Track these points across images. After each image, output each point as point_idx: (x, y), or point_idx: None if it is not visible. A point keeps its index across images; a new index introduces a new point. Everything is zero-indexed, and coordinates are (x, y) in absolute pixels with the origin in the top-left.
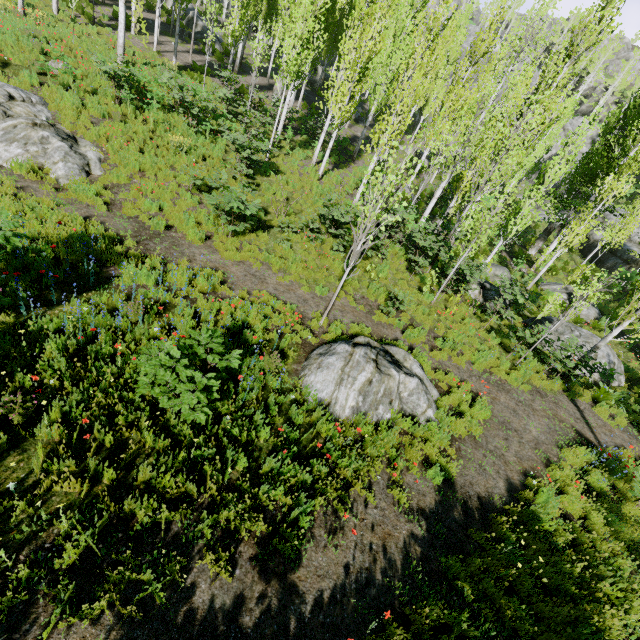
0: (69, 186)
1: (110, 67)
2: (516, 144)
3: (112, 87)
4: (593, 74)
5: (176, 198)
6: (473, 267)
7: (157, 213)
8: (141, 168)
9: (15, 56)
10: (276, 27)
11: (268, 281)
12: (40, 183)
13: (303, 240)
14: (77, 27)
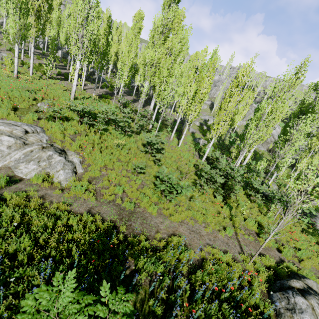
0: (71, 188)
1: (81, 108)
2: (296, 136)
3: (77, 116)
4: (259, 87)
5: (128, 180)
6: (284, 196)
7: (122, 194)
8: (104, 163)
9: (21, 104)
10: (137, 76)
11: (202, 233)
12: (51, 188)
13: (199, 194)
14: (44, 81)
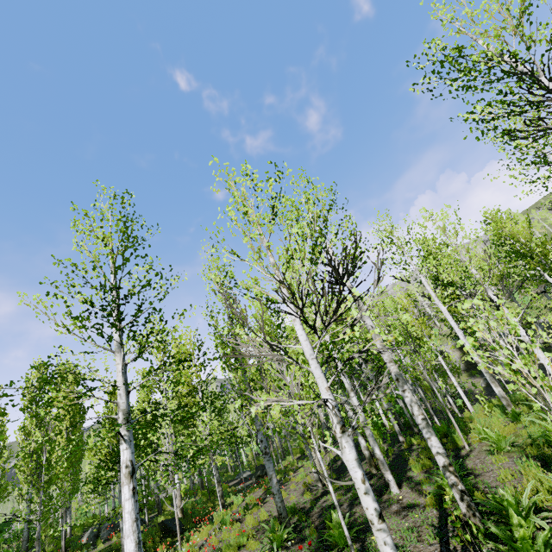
0: None
1: None
2: None
3: None
4: None
5: None
6: None
7: None
8: None
9: None
10: None
11: None
12: None
13: None
14: None
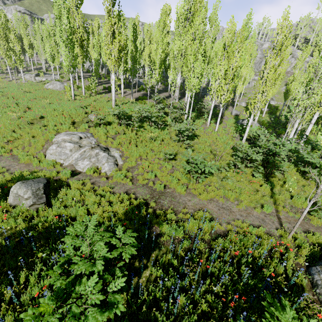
0: (113, 175)
1: (117, 112)
2: None
3: (116, 119)
4: None
5: (160, 167)
6: None
7: (154, 178)
8: (139, 155)
9: (77, 118)
10: (170, 71)
11: (233, 210)
12: (99, 177)
13: (234, 174)
14: (93, 97)
